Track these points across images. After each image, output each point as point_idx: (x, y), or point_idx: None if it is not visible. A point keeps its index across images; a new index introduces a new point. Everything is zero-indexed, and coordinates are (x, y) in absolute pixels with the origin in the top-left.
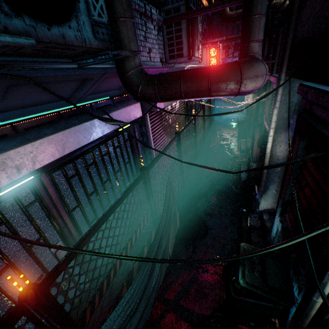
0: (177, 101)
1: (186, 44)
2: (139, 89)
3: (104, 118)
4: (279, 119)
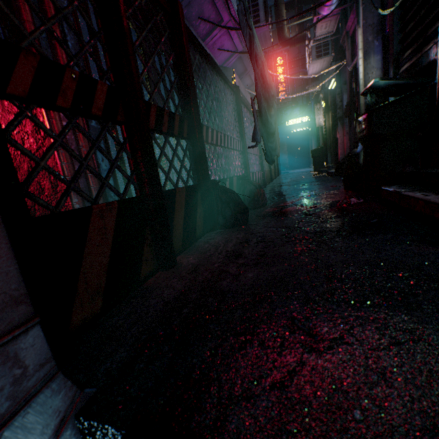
0: None
1: (262, 10)
2: None
3: None
4: (364, 44)
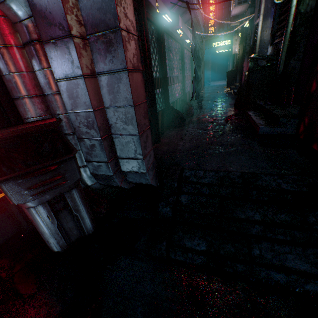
0: None
1: None
2: None
3: None
4: (265, 9)
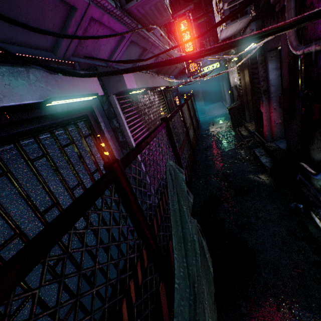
0: None
1: None
2: None
3: None
4: None
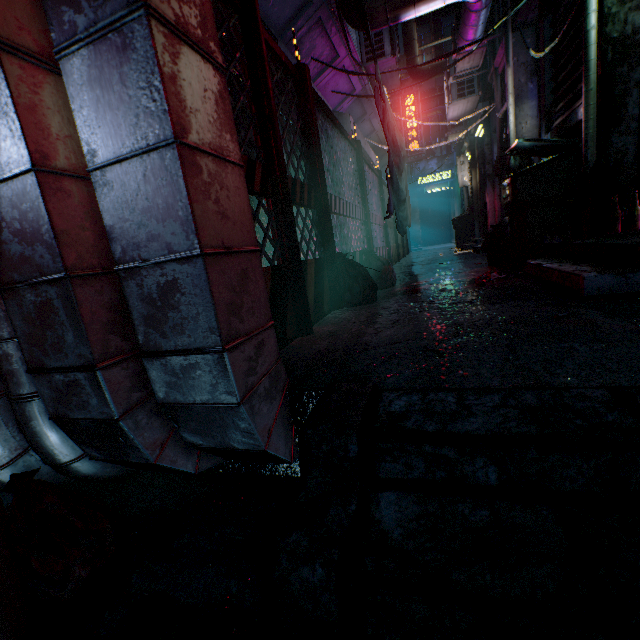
0: (406, 14)
1: (388, 41)
2: (366, 4)
3: (338, 7)
4: (516, 86)
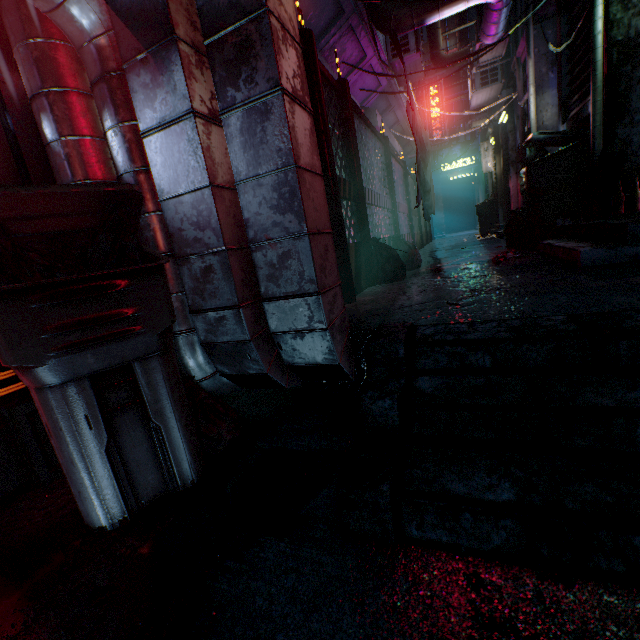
0: (431, 18)
1: (412, 37)
2: (394, 11)
3: (369, 19)
4: (537, 77)
